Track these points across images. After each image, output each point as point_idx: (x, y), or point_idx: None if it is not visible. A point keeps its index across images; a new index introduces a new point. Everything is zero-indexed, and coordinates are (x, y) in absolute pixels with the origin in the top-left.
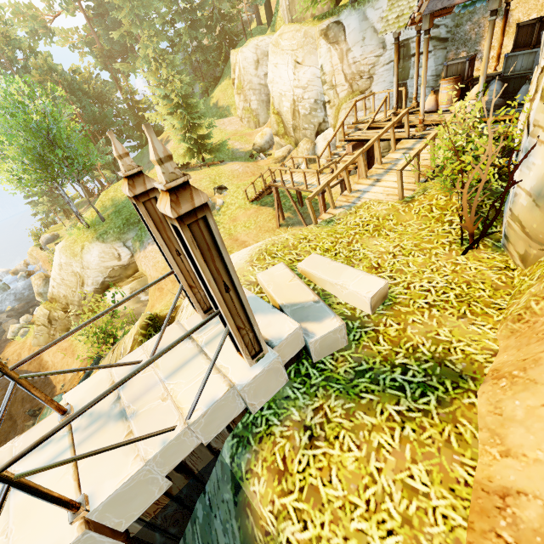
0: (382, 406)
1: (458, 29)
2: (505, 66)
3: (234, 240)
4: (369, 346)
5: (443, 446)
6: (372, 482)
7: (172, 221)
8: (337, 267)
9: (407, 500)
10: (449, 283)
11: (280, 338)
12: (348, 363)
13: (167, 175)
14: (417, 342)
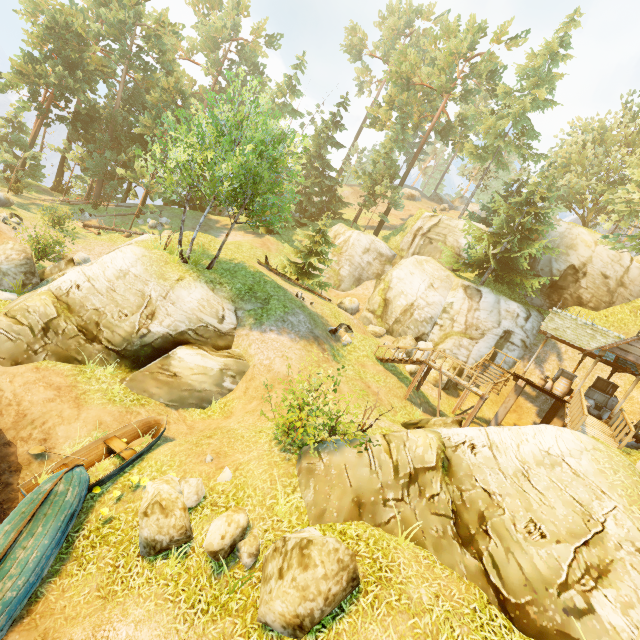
0: None
1: (535, 347)
2: (587, 392)
3: (367, 386)
4: None
5: None
6: None
7: None
8: None
9: None
10: None
11: None
12: None
13: None
14: None
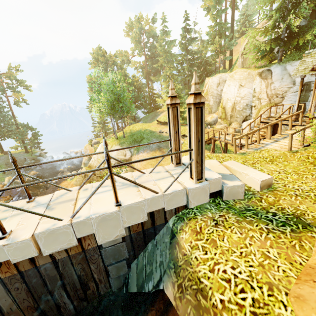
0: (258, 224)
1: None
2: None
3: None
4: (255, 202)
5: (290, 247)
6: (245, 247)
7: (190, 106)
8: (244, 167)
9: (263, 258)
10: (311, 189)
11: (211, 178)
12: (242, 205)
13: (195, 89)
14: (285, 206)
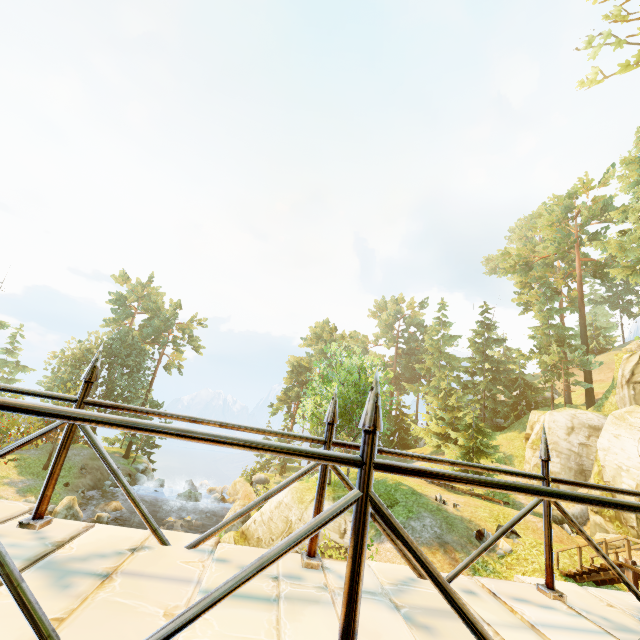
0: None
1: None
2: None
3: None
4: None
5: None
6: None
7: None
8: None
9: None
10: None
11: None
12: None
13: None
14: None
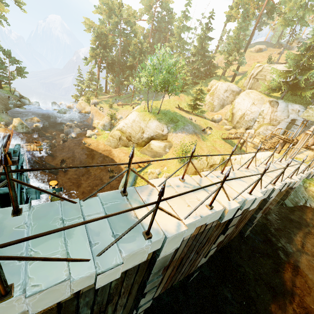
0: None
1: (311, 125)
2: None
3: (215, 148)
4: None
5: None
6: None
7: None
8: None
9: None
10: None
11: None
12: None
13: None
14: None
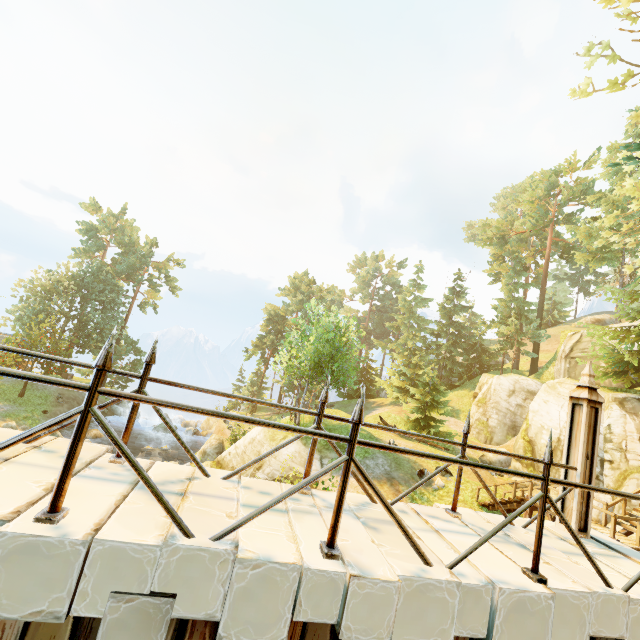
0: None
1: None
2: None
3: None
4: None
5: None
6: None
7: None
8: None
9: None
10: None
11: None
12: None
13: None
14: None
